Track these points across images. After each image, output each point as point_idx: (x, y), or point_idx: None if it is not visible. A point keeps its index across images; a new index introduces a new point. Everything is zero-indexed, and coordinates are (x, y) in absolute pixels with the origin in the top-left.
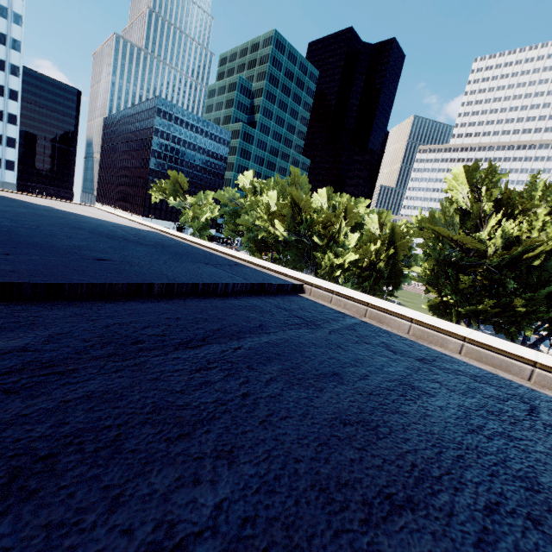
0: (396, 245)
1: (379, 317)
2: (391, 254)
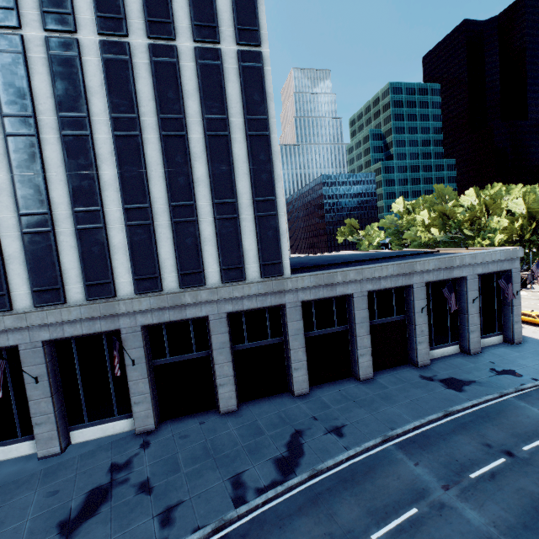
0: (538, 218)
1: (458, 251)
2: (537, 226)
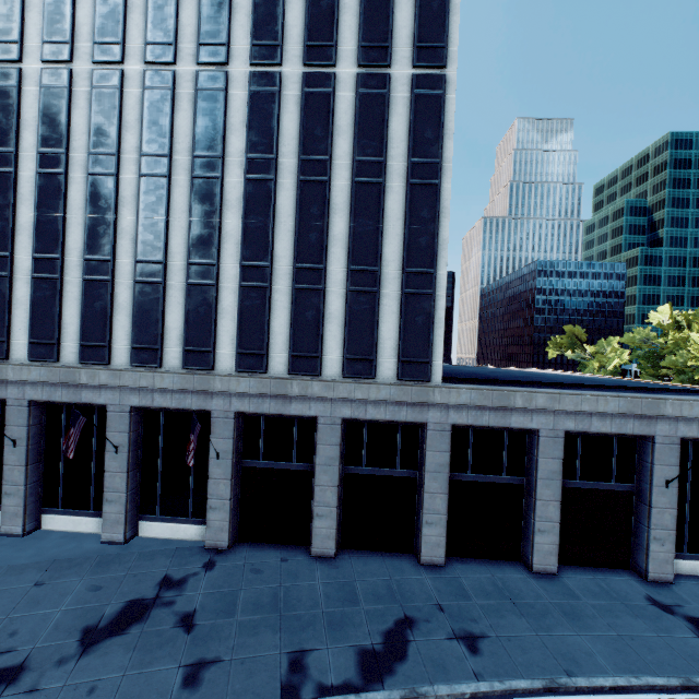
0: None
1: None
2: None
